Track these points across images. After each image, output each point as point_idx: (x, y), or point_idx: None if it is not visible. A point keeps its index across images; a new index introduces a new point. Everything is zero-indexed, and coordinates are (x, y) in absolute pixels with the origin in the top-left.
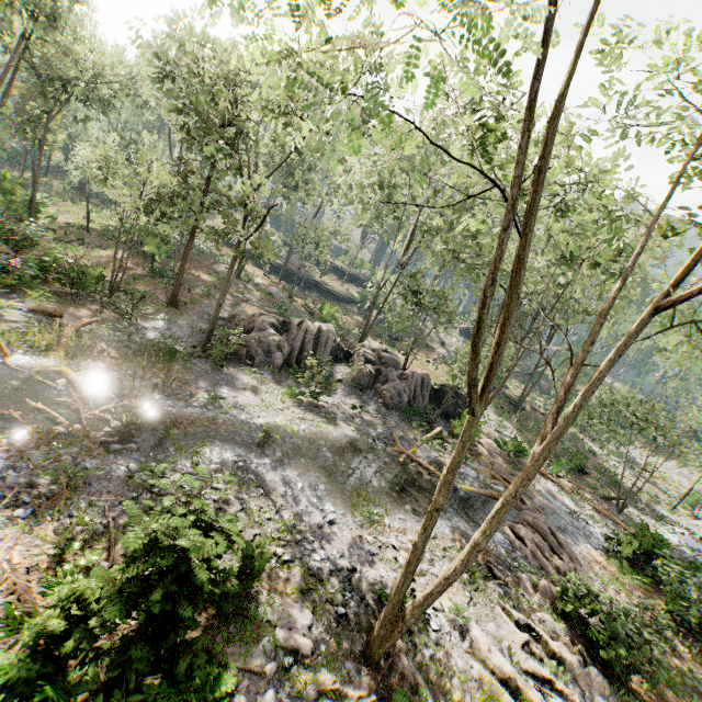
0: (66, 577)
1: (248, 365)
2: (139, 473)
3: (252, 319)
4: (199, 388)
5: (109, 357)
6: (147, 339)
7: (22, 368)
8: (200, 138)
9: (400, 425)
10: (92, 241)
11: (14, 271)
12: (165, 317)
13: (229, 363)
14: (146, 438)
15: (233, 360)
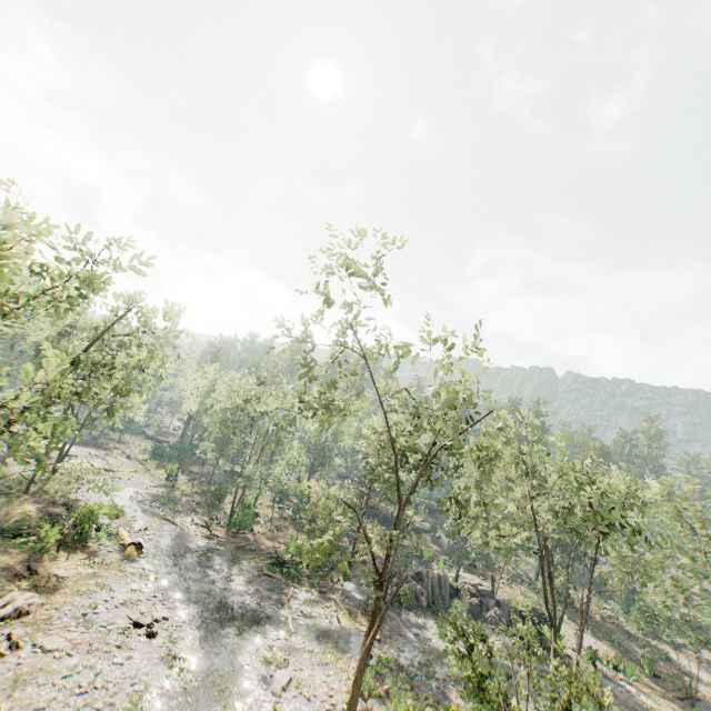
0: (448, 707)
1: (409, 609)
2: (423, 677)
3: (400, 574)
4: (404, 630)
5: (360, 615)
6: (359, 599)
7: (346, 627)
8: (389, 493)
9: (509, 644)
10: (280, 526)
11: (293, 566)
12: (351, 580)
13: (400, 609)
14: (411, 660)
15: (400, 606)
